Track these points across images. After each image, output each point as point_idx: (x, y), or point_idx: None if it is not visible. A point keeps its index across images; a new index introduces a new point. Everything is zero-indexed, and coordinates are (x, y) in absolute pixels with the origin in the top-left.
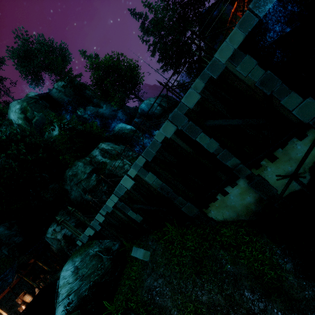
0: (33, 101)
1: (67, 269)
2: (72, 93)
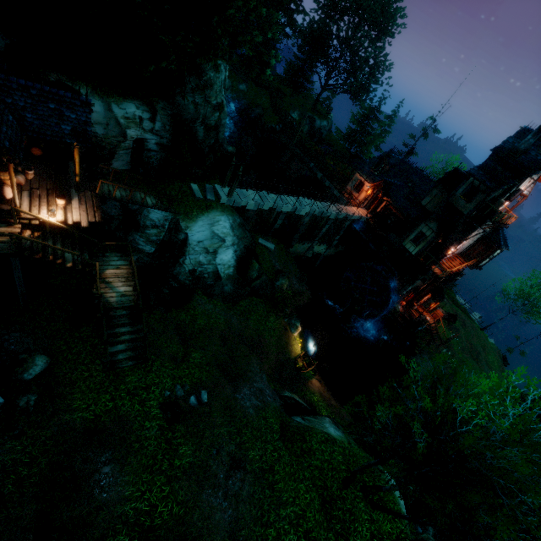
0: None
1: (226, 221)
2: None
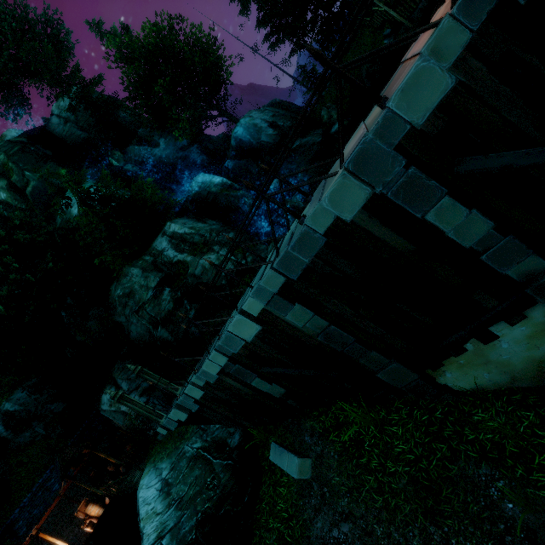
0: (17, 148)
1: (149, 485)
2: (91, 121)
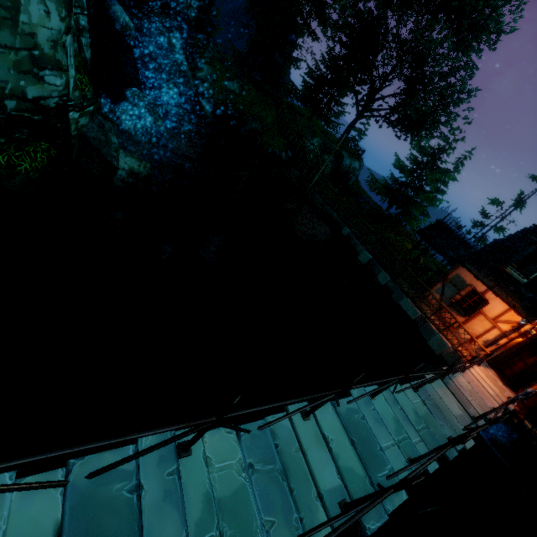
0: None
1: None
2: None
